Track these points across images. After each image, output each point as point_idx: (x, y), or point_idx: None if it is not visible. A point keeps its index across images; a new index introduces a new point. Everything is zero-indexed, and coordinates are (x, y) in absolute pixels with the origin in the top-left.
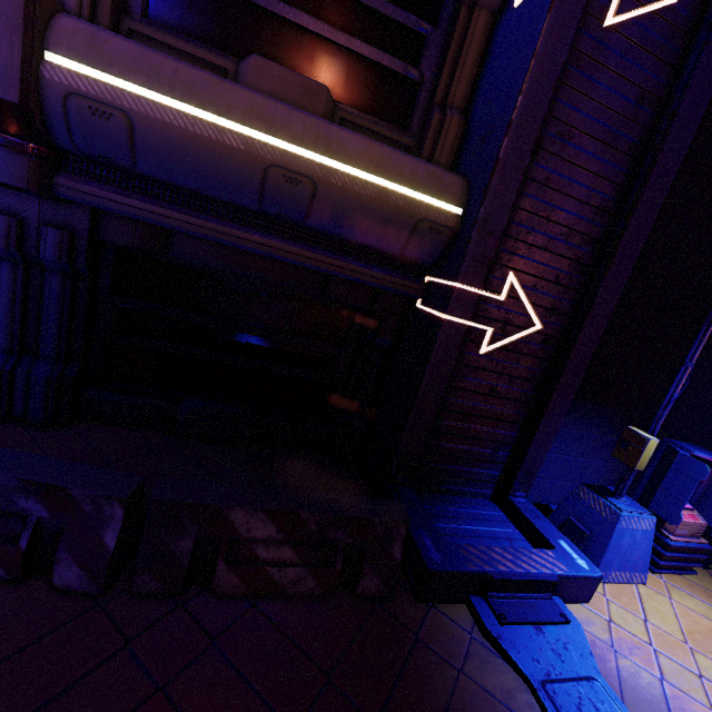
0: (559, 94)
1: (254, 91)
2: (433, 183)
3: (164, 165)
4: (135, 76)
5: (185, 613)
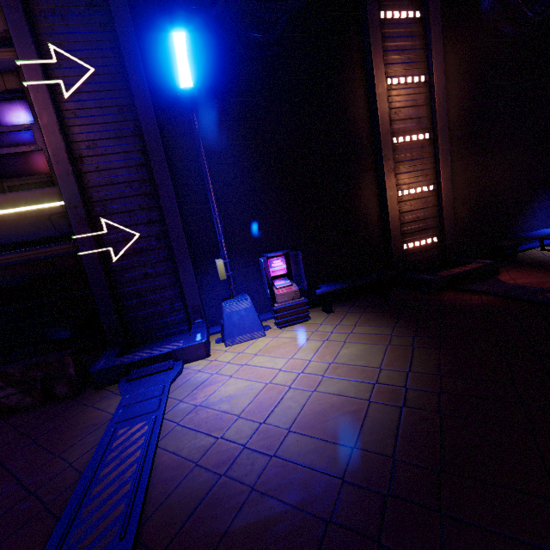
0: (74, 131)
1: None
2: (46, 197)
3: None
4: None
5: None
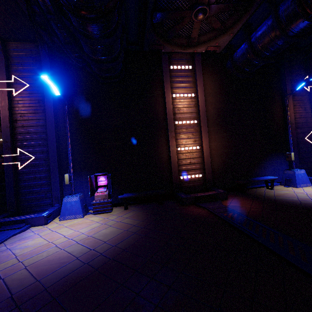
0: (16, 109)
1: None
2: None
3: None
4: None
5: None
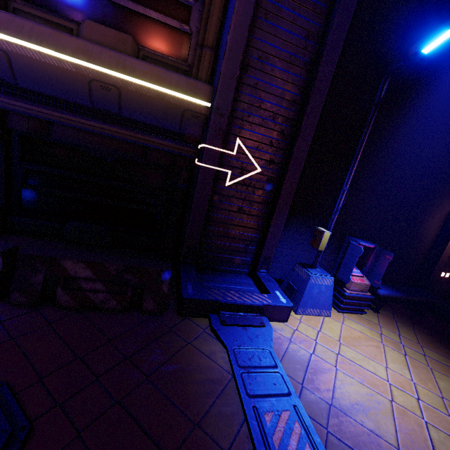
0: (256, 34)
1: (81, 39)
2: (191, 88)
3: (32, 81)
4: (8, 31)
5: (38, 313)
